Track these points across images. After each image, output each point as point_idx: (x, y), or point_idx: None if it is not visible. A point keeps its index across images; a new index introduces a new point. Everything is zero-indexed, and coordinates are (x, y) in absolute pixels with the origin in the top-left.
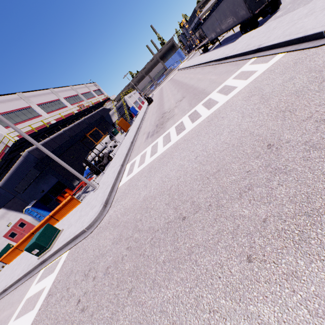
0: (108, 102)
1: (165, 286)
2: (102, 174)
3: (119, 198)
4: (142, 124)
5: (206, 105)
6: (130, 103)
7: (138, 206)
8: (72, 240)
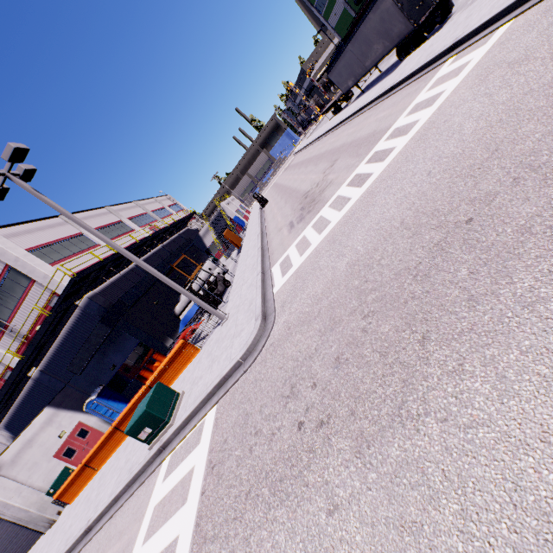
0: (192, 220)
1: (505, 285)
2: (223, 306)
3: (289, 299)
4: (266, 227)
5: (395, 136)
6: (231, 212)
7: (344, 277)
8: (217, 388)
